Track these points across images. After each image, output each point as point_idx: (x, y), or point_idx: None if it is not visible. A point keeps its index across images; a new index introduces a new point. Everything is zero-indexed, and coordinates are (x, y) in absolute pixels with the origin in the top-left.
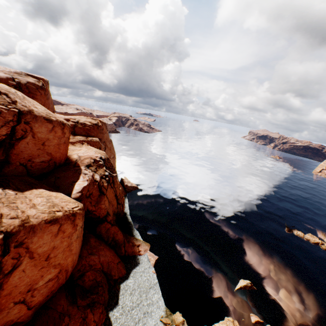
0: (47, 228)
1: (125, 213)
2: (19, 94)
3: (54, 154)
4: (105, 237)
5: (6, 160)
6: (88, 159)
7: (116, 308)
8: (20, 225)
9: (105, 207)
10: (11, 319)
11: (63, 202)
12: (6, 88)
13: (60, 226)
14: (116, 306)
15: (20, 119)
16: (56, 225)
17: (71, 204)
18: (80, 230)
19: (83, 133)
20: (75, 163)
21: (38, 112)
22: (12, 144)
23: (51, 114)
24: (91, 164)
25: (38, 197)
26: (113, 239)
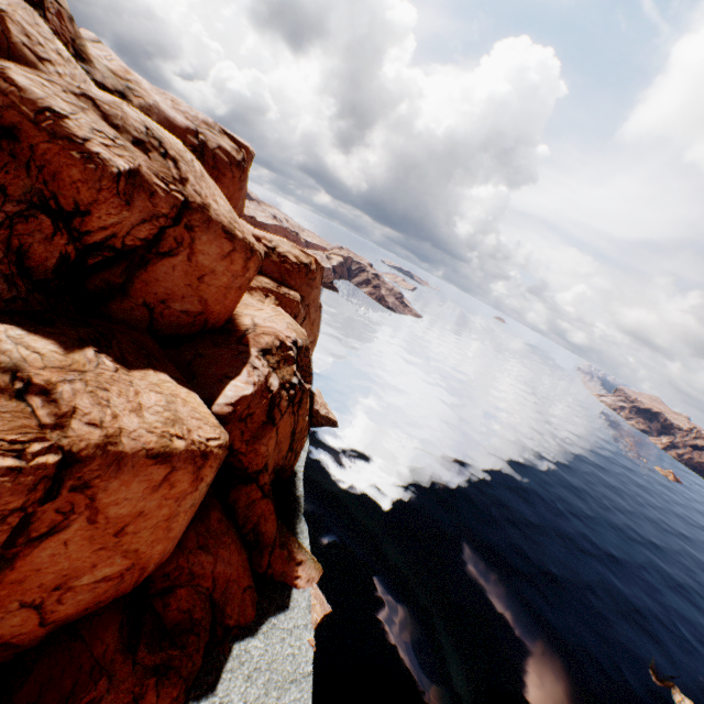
0: (145, 469)
1: (294, 471)
2: (196, 167)
3: (211, 304)
4: (241, 516)
5: (123, 286)
6: (270, 336)
7: (207, 701)
8: (99, 445)
9: (266, 452)
10: (2, 634)
11: (195, 420)
12: (180, 149)
13: (170, 471)
14: (209, 694)
15: (180, 218)
16: (164, 466)
17: (207, 428)
18: (203, 491)
19: (276, 274)
20: (243, 335)
21: (218, 214)
22: (146, 261)
23: (238, 224)
24: (273, 349)
25: (152, 392)
26: (254, 528)
